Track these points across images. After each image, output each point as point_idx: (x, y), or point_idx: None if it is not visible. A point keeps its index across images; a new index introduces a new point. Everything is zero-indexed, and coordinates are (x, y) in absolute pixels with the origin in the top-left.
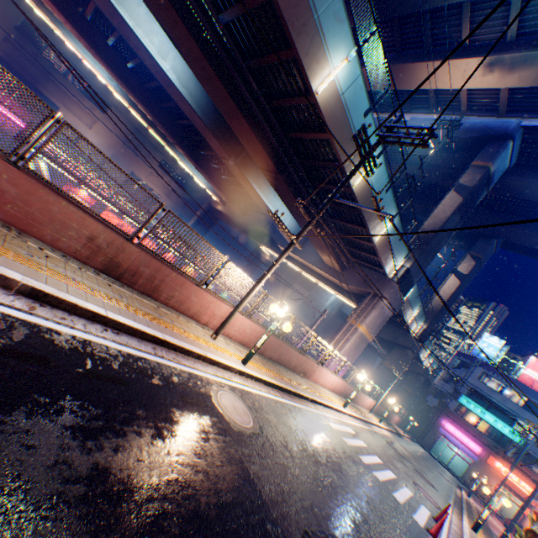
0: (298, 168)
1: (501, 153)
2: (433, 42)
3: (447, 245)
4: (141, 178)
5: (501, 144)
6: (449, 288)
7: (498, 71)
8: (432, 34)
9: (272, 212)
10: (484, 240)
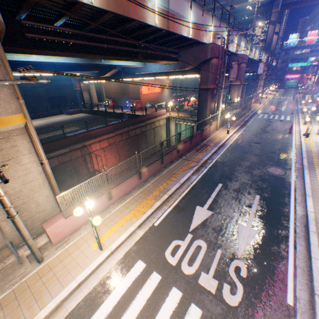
0: None
1: (279, 3)
2: None
3: None
4: None
5: None
6: (274, 41)
7: None
8: None
9: None
10: (280, 14)
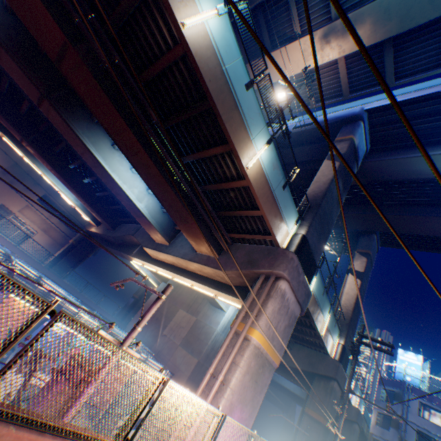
0: (106, 43)
1: (357, 129)
2: (272, 44)
3: (335, 238)
4: (13, 211)
5: (354, 124)
6: (352, 289)
7: (334, 39)
8: (269, 37)
9: (119, 184)
10: (365, 237)
